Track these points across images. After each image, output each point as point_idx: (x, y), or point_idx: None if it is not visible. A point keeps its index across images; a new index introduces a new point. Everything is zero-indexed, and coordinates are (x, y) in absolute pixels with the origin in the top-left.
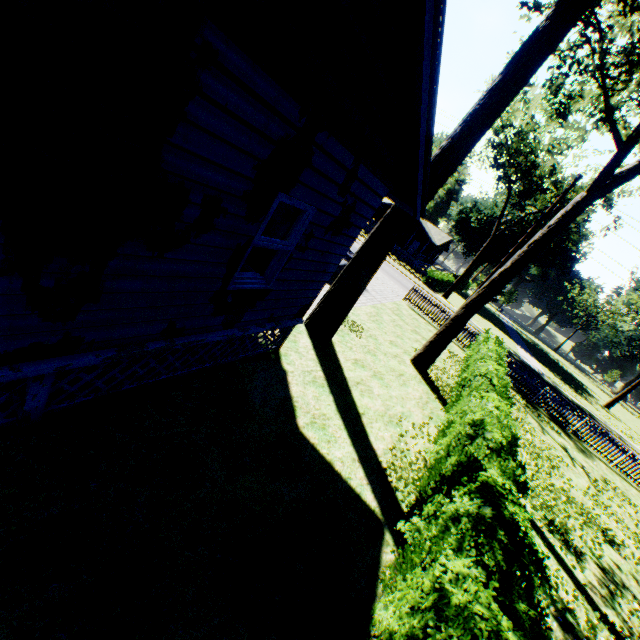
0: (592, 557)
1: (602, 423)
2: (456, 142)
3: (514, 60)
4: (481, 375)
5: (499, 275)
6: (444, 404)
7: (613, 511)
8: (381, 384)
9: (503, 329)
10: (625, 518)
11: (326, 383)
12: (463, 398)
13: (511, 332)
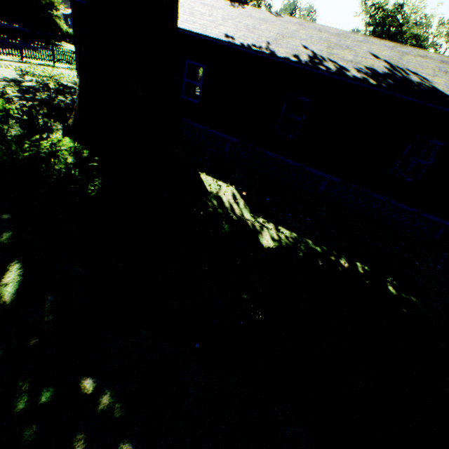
0: None
1: None
2: None
3: None
4: None
5: None
6: None
7: None
8: None
9: None
10: None
11: None
12: None
13: None
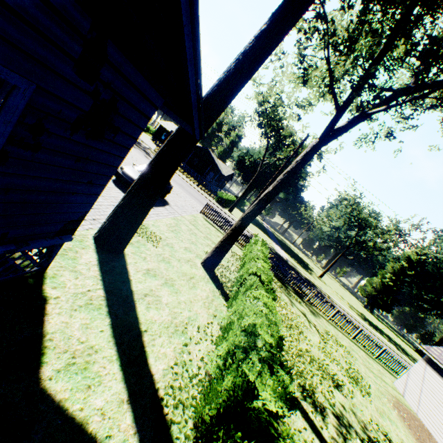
0: (330, 408)
1: (320, 289)
2: (231, 76)
3: (275, 14)
4: (253, 273)
5: (265, 196)
6: (227, 299)
7: (334, 356)
8: (171, 291)
9: (265, 232)
10: (340, 359)
11: (105, 303)
12: (240, 297)
13: (270, 234)
